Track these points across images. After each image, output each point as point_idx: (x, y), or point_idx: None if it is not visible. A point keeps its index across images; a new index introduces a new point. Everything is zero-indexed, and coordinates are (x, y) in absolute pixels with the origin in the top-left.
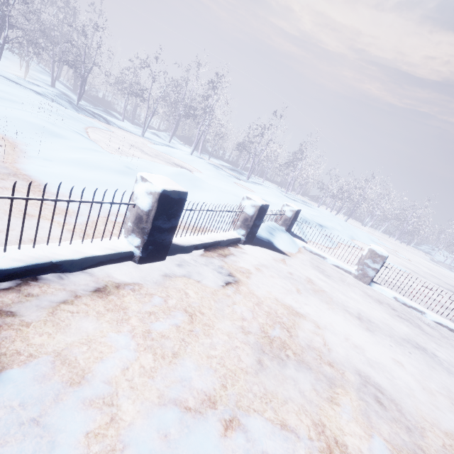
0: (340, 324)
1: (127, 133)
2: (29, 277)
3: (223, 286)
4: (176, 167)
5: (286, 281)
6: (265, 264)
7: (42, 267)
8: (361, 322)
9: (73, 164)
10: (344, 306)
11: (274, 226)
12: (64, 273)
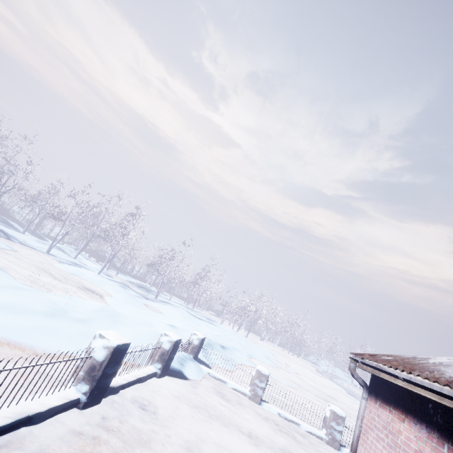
0: (235, 443)
1: (29, 248)
2: (9, 432)
3: (148, 421)
4: (85, 290)
5: (194, 410)
6: (178, 396)
7: (22, 421)
8: (251, 439)
9: (3, 309)
10: (239, 426)
11: (184, 355)
12: (32, 425)
